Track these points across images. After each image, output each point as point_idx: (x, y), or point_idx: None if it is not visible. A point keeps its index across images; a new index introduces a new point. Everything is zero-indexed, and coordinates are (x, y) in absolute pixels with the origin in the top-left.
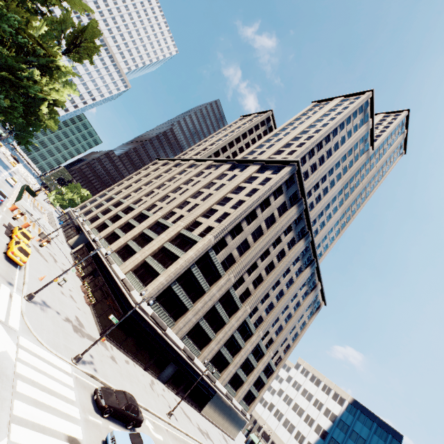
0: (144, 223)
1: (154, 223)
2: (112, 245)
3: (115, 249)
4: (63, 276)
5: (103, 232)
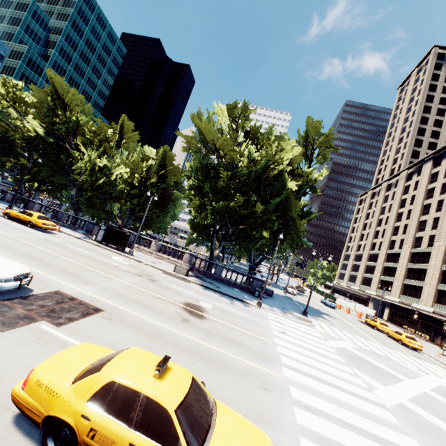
0: (433, 261)
1: (444, 255)
2: (422, 298)
3: (431, 300)
4: (426, 346)
5: (392, 289)
